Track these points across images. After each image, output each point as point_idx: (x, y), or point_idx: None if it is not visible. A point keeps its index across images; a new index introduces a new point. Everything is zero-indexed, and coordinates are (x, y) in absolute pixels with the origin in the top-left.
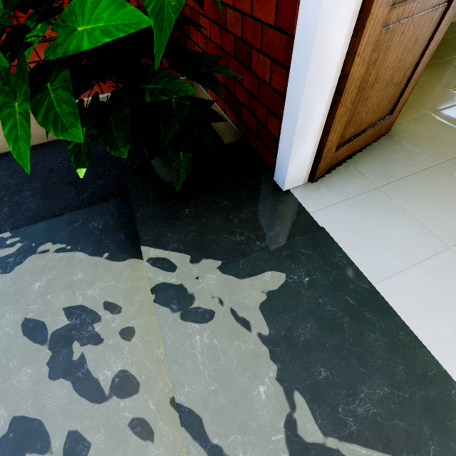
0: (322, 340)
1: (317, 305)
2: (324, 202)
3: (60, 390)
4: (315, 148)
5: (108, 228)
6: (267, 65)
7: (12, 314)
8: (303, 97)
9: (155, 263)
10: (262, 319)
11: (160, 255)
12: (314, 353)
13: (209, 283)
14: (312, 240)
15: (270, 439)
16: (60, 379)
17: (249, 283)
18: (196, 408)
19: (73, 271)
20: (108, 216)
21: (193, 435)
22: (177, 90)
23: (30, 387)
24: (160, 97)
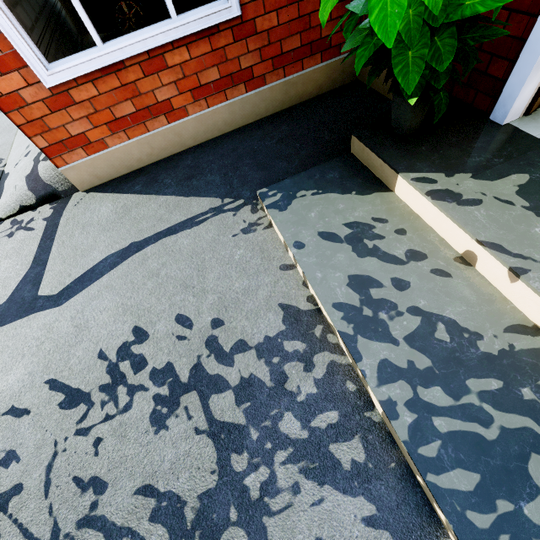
0: None
1: None
2: None
3: (370, 262)
4: None
5: (344, 177)
6: (503, 16)
7: (307, 231)
8: None
9: (419, 181)
10: (521, 199)
11: (419, 176)
12: None
13: (468, 186)
14: None
15: None
16: (367, 257)
17: (500, 182)
18: (494, 241)
19: (335, 204)
20: (338, 169)
21: (499, 252)
22: (494, 34)
23: (348, 262)
24: (482, 40)
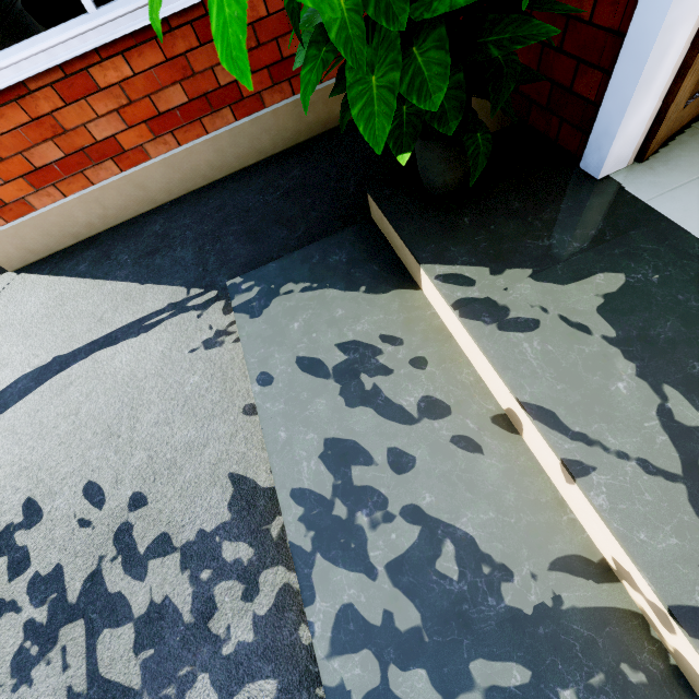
0: (690, 337)
1: (676, 302)
2: (664, 185)
3: (363, 415)
4: (658, 105)
5: (354, 260)
6: None
7: (281, 354)
8: (663, 25)
9: (447, 280)
10: (604, 322)
11: (449, 271)
12: (682, 349)
13: (522, 293)
14: (655, 233)
15: (641, 425)
16: (359, 407)
17: (575, 288)
18: (545, 405)
19: (331, 309)
20: (349, 247)
21: (549, 426)
22: (533, 34)
23: (330, 414)
24: (512, 47)
